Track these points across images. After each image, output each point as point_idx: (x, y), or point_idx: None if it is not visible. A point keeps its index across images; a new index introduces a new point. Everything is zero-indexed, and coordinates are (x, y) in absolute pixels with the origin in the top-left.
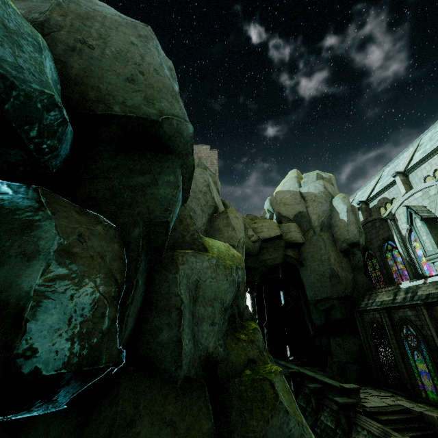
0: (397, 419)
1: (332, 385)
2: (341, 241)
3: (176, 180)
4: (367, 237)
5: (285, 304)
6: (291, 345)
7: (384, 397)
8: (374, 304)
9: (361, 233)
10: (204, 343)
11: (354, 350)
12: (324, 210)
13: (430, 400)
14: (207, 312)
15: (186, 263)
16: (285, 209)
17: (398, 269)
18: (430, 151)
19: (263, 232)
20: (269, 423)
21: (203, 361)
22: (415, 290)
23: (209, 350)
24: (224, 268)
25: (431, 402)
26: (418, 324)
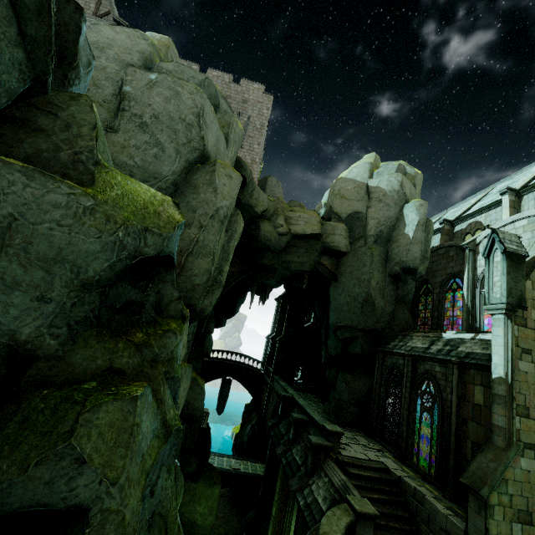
0: (369, 476)
1: (317, 422)
2: (394, 263)
3: None
4: (432, 267)
5: (312, 323)
6: (305, 369)
7: (370, 449)
8: (403, 348)
9: (426, 258)
10: (9, 324)
11: (360, 392)
12: (389, 216)
13: (419, 467)
14: (31, 277)
15: None
16: (340, 203)
17: (453, 316)
18: None
19: (298, 225)
20: (27, 473)
21: (1, 350)
22: (457, 344)
23: (19, 337)
24: (106, 220)
25: (419, 469)
26: (442, 383)
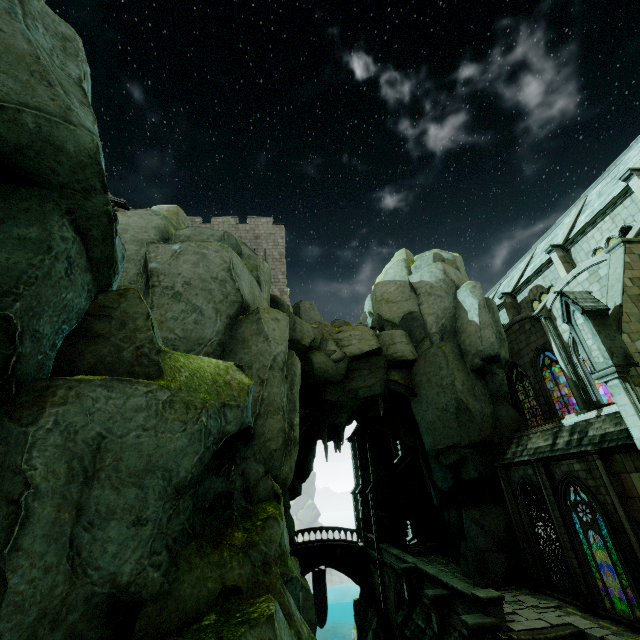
0: None
1: (462, 592)
2: (471, 355)
3: (45, 236)
4: (513, 348)
5: (402, 456)
6: (414, 521)
7: (545, 609)
8: (525, 454)
9: (503, 340)
10: (109, 567)
11: (498, 529)
12: (445, 308)
13: (618, 614)
14: (125, 499)
15: (74, 402)
16: (388, 308)
17: (562, 396)
18: (599, 211)
19: (352, 345)
20: None
21: (103, 604)
22: (584, 428)
23: (121, 580)
24: (186, 408)
25: (620, 616)
26: (591, 484)
